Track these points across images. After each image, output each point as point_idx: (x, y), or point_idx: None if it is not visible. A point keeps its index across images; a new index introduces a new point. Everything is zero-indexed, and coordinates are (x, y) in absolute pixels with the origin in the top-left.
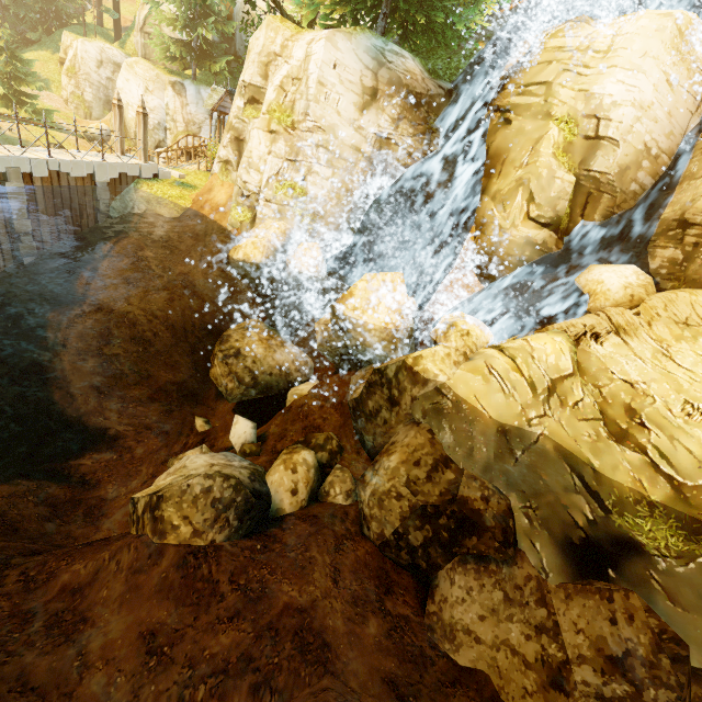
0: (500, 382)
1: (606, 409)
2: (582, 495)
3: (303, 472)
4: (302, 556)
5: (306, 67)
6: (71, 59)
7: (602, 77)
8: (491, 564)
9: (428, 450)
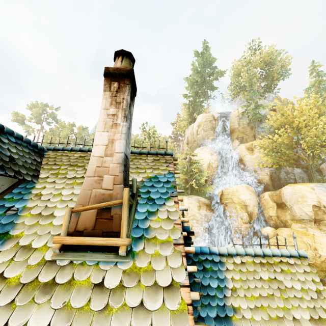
0: None
1: None
2: None
3: None
4: None
5: (183, 204)
6: None
7: (240, 196)
8: None
9: None
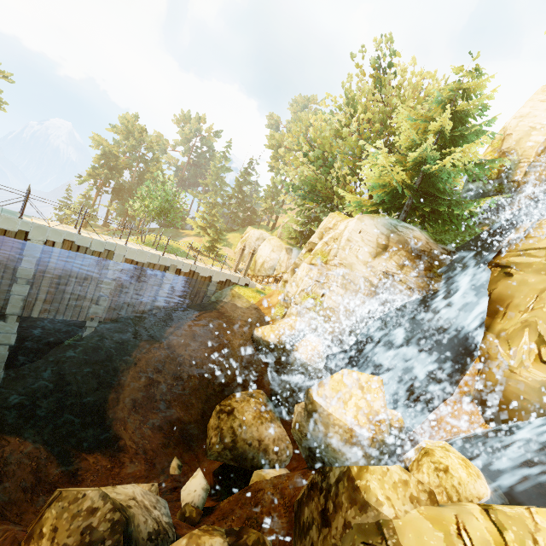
0: None
1: None
2: None
3: None
4: None
5: (342, 232)
6: (246, 237)
7: None
8: None
9: None
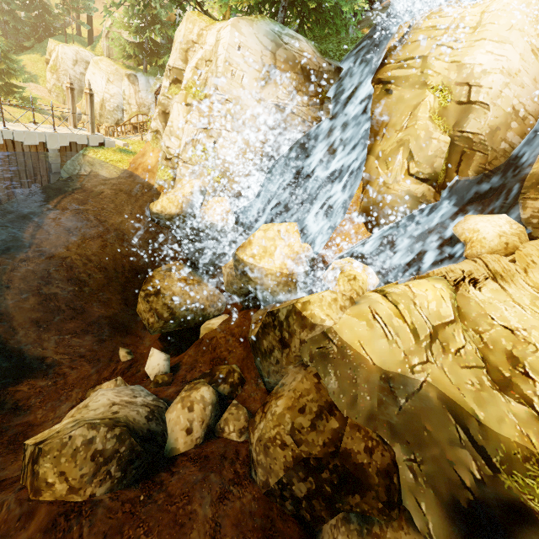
0: (384, 327)
1: (487, 355)
2: (468, 450)
3: (199, 410)
4: (182, 510)
5: (216, 50)
6: (54, 60)
7: (472, 49)
8: (375, 526)
9: (313, 396)
